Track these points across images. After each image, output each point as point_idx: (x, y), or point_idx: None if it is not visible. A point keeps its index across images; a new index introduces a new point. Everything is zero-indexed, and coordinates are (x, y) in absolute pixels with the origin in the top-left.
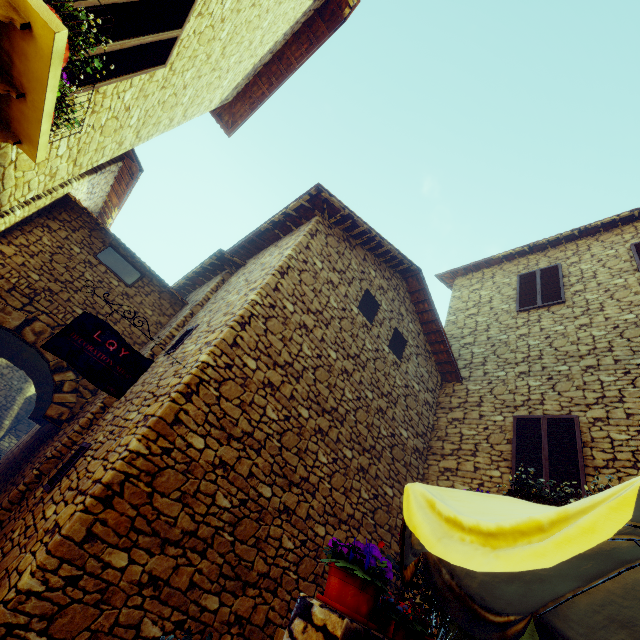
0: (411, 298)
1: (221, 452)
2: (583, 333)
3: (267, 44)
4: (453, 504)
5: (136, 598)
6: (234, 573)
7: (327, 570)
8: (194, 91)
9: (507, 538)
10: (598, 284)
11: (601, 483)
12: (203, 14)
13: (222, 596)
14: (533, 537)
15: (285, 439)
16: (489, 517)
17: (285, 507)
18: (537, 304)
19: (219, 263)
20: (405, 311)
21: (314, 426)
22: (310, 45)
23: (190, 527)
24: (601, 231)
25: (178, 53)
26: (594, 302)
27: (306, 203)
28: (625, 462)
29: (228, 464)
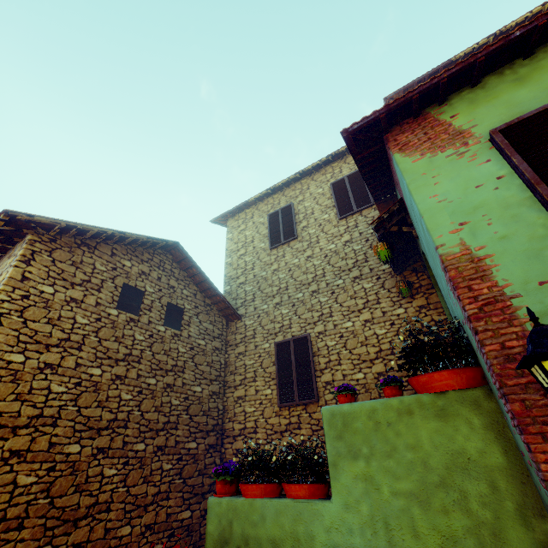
0: (180, 266)
1: None
2: (309, 264)
3: None
4: None
5: None
6: None
7: None
8: None
9: None
10: (315, 220)
11: (324, 381)
12: None
13: None
14: None
15: (55, 489)
16: None
17: (75, 546)
18: (281, 242)
19: None
20: (176, 282)
21: (91, 452)
22: None
23: None
24: (314, 172)
25: None
26: (314, 236)
27: (5, 227)
28: (335, 362)
29: None
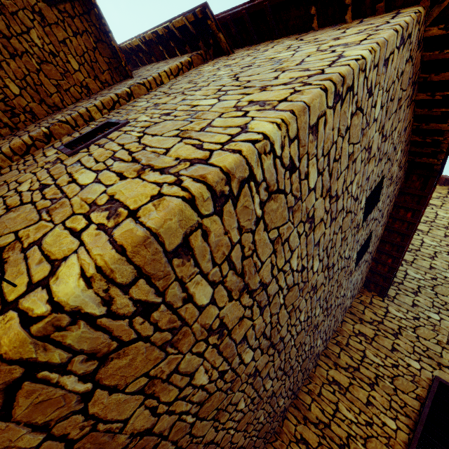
0: (396, 197)
1: None
2: None
3: None
4: None
5: None
6: None
7: None
8: None
9: None
10: None
11: None
12: None
13: None
14: None
15: (206, 406)
16: None
17: None
18: None
19: (194, 32)
20: (386, 212)
21: (251, 369)
22: None
23: None
24: None
25: None
26: None
27: None
28: None
29: None
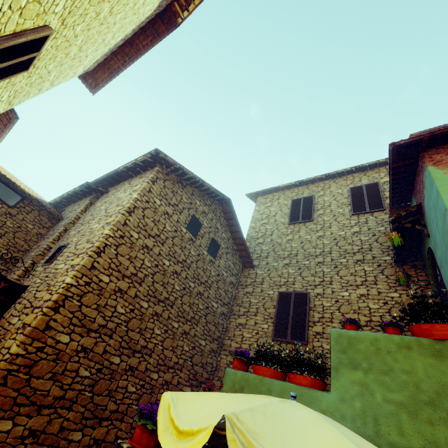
0: (225, 216)
1: (82, 341)
2: (319, 241)
3: (119, 37)
4: (179, 406)
5: (20, 446)
6: (93, 415)
7: (159, 398)
8: (58, 72)
9: (184, 435)
10: (331, 211)
11: (315, 331)
12: (57, 37)
13: (84, 430)
14: (190, 437)
15: (130, 324)
16: (189, 417)
17: (130, 367)
18: (299, 220)
19: (87, 190)
20: (220, 225)
21: (152, 312)
22: (154, 38)
23: (60, 394)
24: (337, 177)
25: (39, 58)
26: (327, 222)
27: (149, 159)
28: (327, 319)
29: (88, 348)
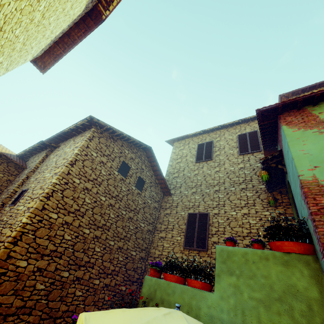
0: (148, 159)
1: (38, 264)
2: (216, 175)
3: (57, 31)
4: None
5: None
6: (48, 316)
7: (100, 297)
8: (9, 61)
9: None
10: (224, 152)
11: (213, 241)
12: (0, 39)
13: None
14: None
15: (76, 247)
16: None
17: (77, 278)
18: (202, 160)
19: (43, 146)
20: (145, 167)
21: (93, 236)
22: (86, 30)
23: (21, 304)
24: (229, 127)
25: None
26: (222, 161)
27: (86, 123)
28: (221, 232)
29: (42, 268)
